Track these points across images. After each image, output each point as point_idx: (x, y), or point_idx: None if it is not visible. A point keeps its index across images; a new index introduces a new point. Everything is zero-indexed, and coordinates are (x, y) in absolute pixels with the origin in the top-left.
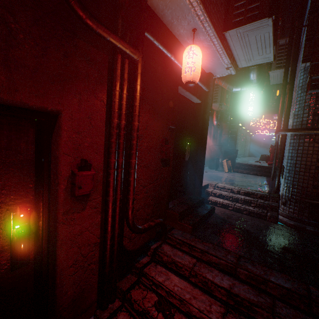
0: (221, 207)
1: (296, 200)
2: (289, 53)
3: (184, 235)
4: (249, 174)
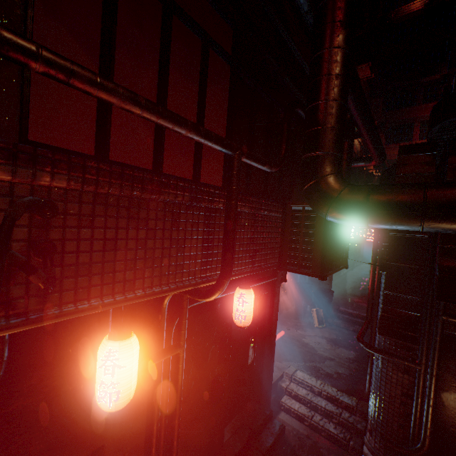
0: (295, 417)
1: (382, 434)
2: None
3: None
4: (349, 329)
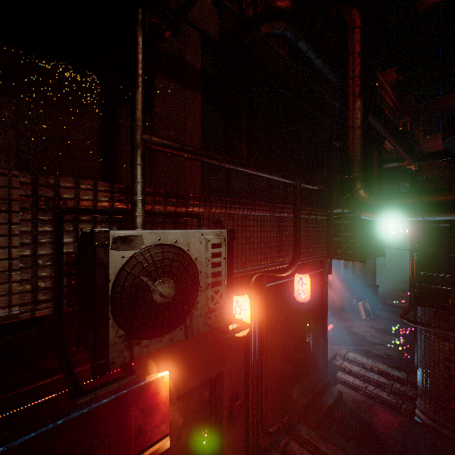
0: (350, 388)
1: (430, 396)
2: None
3: (309, 433)
4: (397, 321)
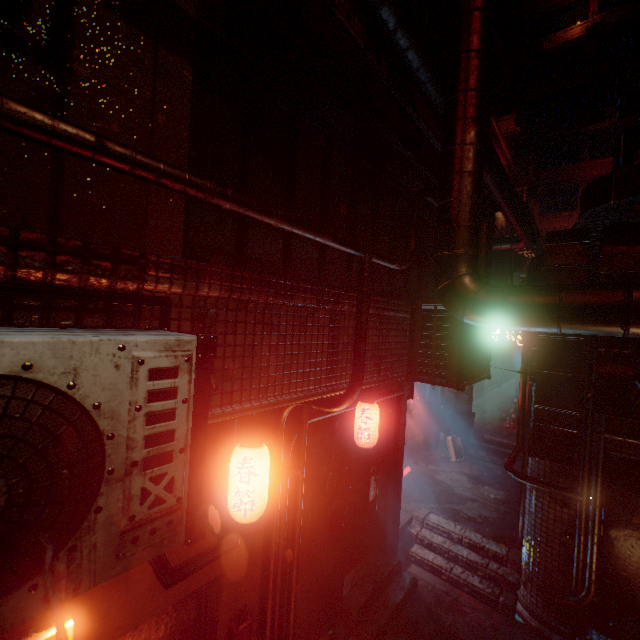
0: (429, 570)
1: (539, 585)
2: None
3: None
4: (496, 463)
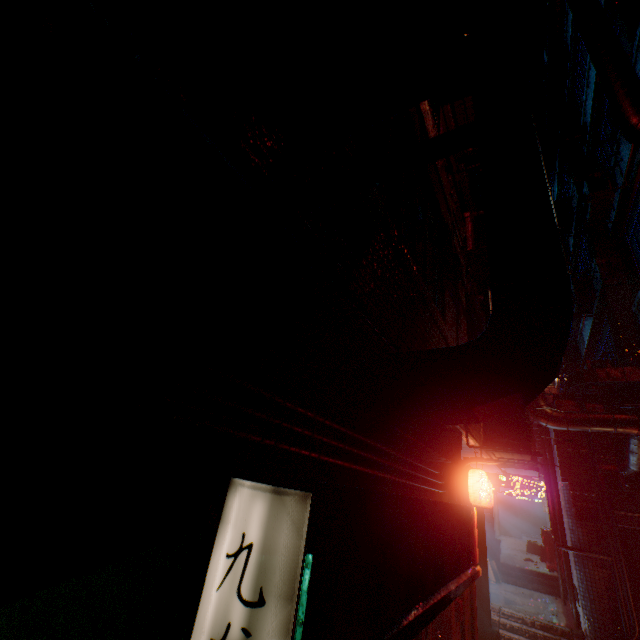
0: None
1: (602, 638)
2: (544, 449)
3: None
4: (527, 587)
